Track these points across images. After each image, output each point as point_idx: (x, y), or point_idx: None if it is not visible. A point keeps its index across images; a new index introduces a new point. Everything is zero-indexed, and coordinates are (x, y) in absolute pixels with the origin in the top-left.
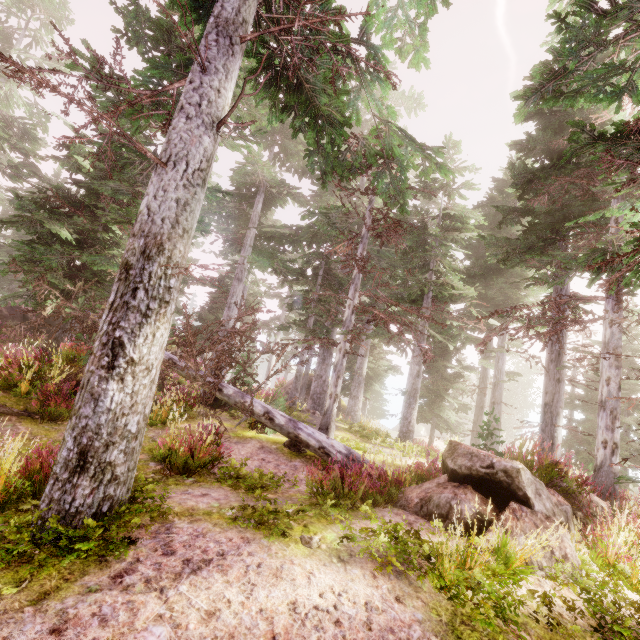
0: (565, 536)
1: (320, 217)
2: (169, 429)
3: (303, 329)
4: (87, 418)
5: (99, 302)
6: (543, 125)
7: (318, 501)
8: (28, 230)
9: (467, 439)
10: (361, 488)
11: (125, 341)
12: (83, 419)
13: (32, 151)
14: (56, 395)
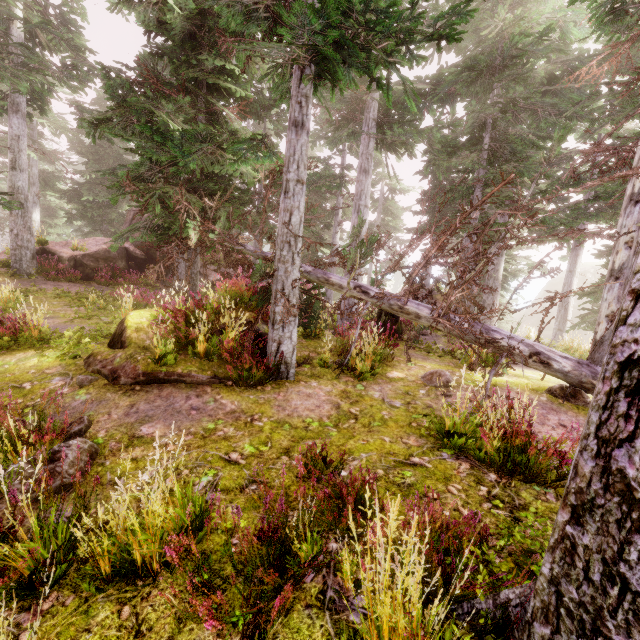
0: None
1: (440, 67)
2: (385, 383)
3: (468, 226)
4: None
5: (237, 221)
6: None
7: None
8: (124, 134)
9: (586, 337)
10: None
11: None
12: None
13: (80, 45)
14: (236, 351)
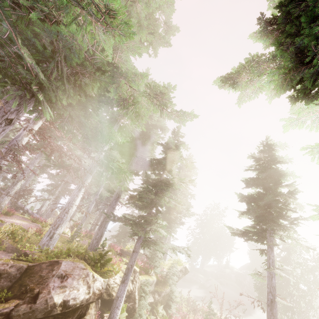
0: (67, 229)
1: None
2: None
3: (49, 192)
4: (2, 200)
5: None
6: (122, 160)
7: (31, 221)
8: None
9: None
10: (39, 219)
11: (11, 192)
12: (1, 200)
13: None
14: None
